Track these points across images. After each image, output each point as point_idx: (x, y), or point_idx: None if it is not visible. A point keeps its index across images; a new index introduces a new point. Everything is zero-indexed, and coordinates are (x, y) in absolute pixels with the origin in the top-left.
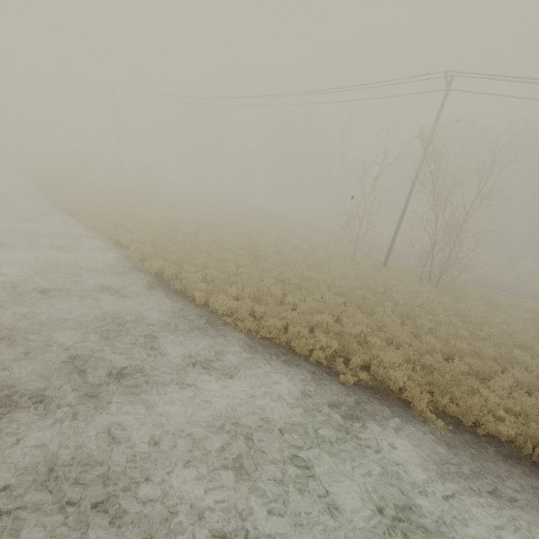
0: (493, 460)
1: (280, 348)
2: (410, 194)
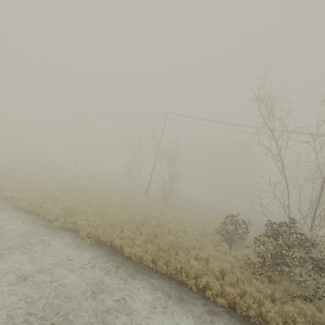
0: (102, 252)
1: (34, 214)
2: (155, 159)
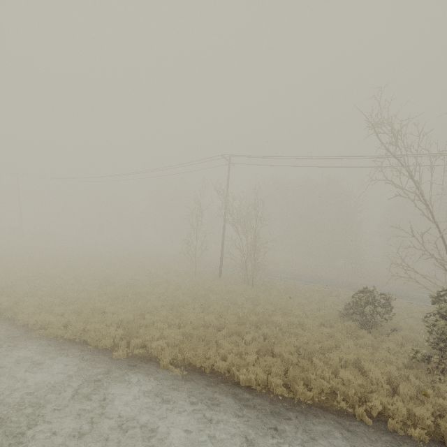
0: (205, 387)
1: (78, 344)
2: (224, 225)
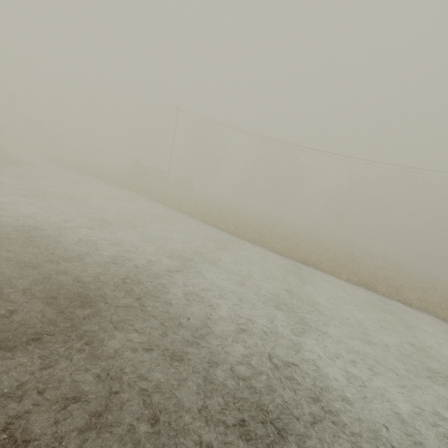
0: None
1: None
2: None
